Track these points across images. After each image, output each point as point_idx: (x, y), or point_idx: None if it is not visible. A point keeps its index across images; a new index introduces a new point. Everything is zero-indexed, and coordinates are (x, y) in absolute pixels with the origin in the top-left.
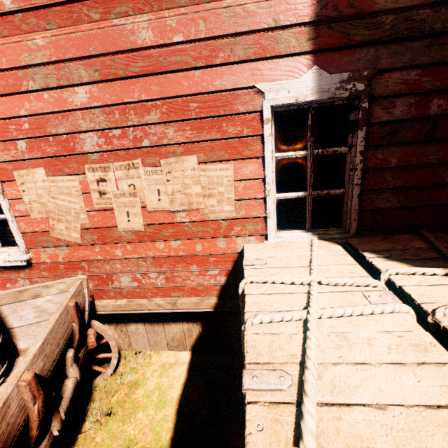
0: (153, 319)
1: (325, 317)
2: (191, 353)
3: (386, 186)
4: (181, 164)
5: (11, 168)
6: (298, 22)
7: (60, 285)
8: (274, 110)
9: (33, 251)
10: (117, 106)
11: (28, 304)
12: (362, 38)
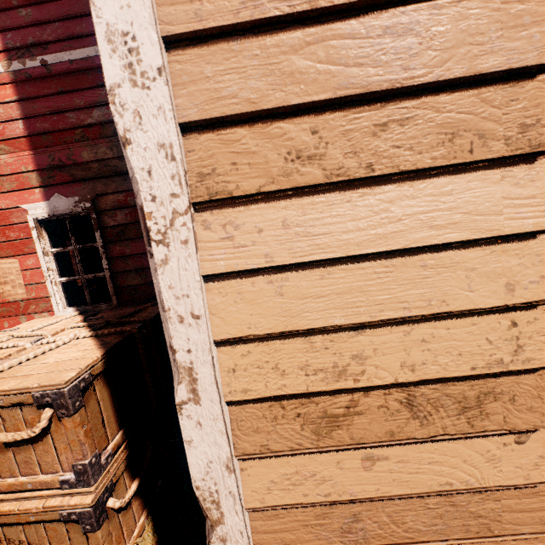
0: None
1: None
2: None
3: (130, 269)
4: None
5: None
6: (40, 168)
7: None
8: (42, 221)
9: None
10: None
11: None
12: (83, 176)
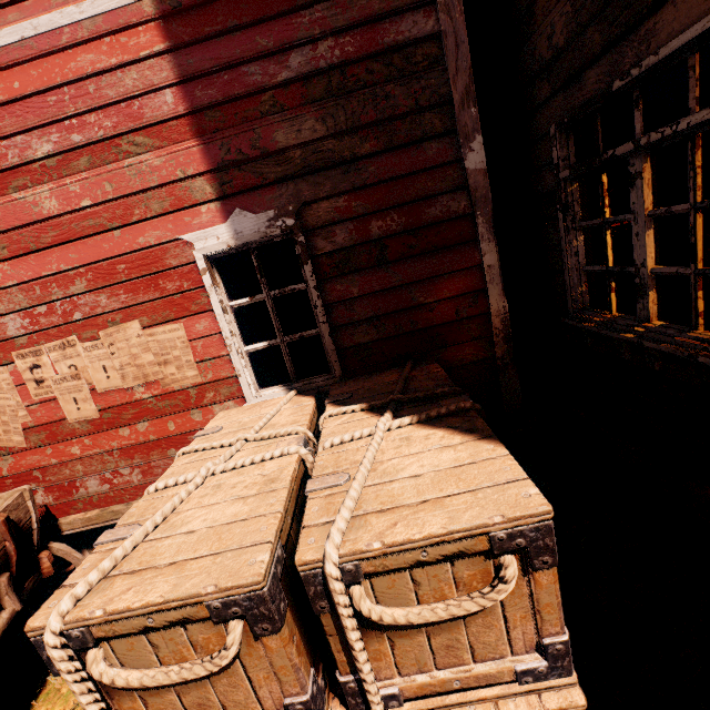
0: None
1: (218, 472)
2: None
3: (358, 318)
4: (124, 332)
5: None
6: (207, 169)
7: None
8: (213, 258)
9: None
10: (36, 281)
11: None
12: (277, 175)
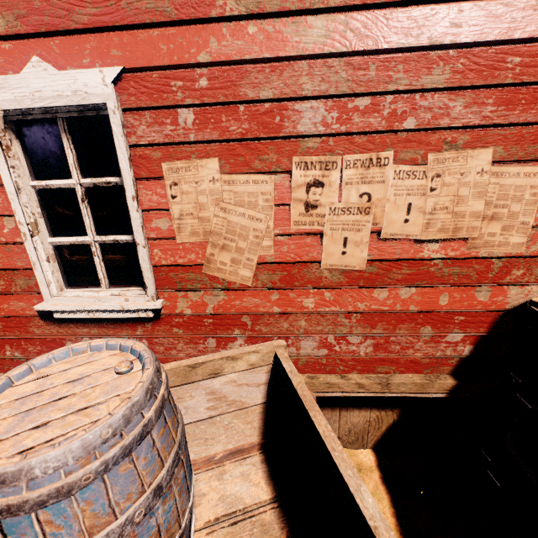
0: (327, 403)
1: None
2: (373, 452)
3: None
4: (462, 162)
5: (158, 156)
6: None
7: (251, 356)
8: None
9: (165, 296)
10: (375, 54)
11: (200, 387)
12: None
